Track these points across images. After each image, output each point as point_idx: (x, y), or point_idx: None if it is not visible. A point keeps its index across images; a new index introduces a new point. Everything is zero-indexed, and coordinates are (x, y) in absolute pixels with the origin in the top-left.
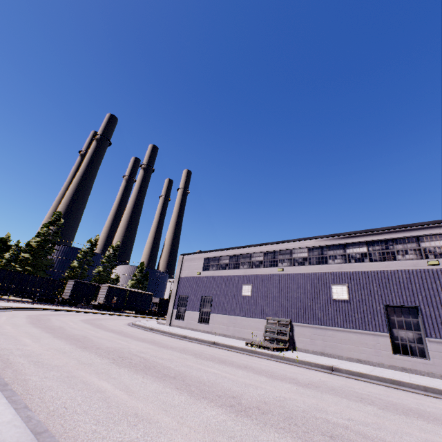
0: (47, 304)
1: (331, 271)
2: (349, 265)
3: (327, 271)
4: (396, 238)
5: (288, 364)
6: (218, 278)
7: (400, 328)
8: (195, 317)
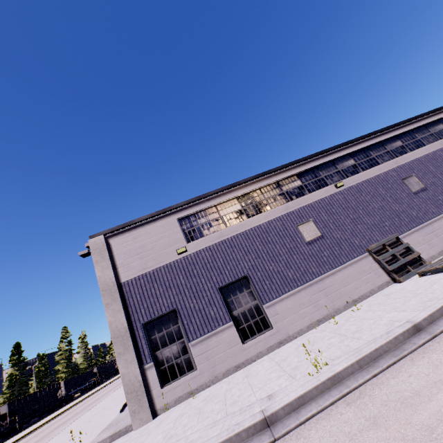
0: None
1: (390, 168)
2: (401, 158)
3: (388, 169)
4: (413, 129)
5: None
6: (239, 239)
7: None
8: (229, 337)
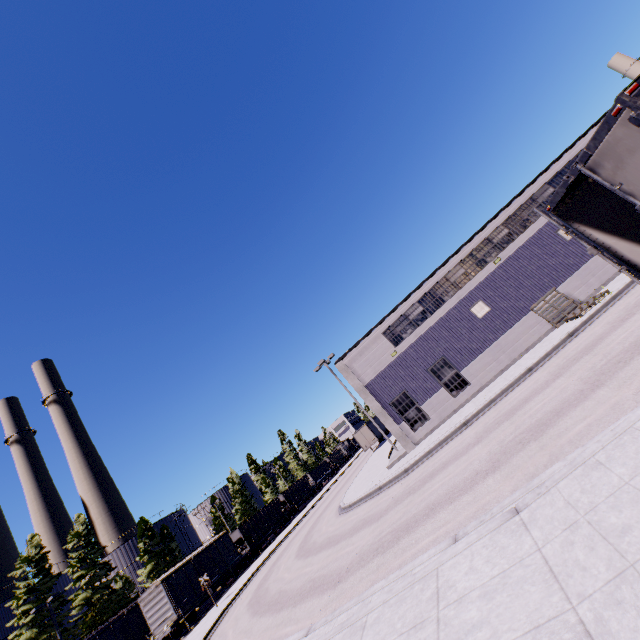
0: None
1: (543, 224)
2: None
3: (541, 226)
4: (565, 166)
5: None
6: (430, 333)
7: None
8: (444, 397)
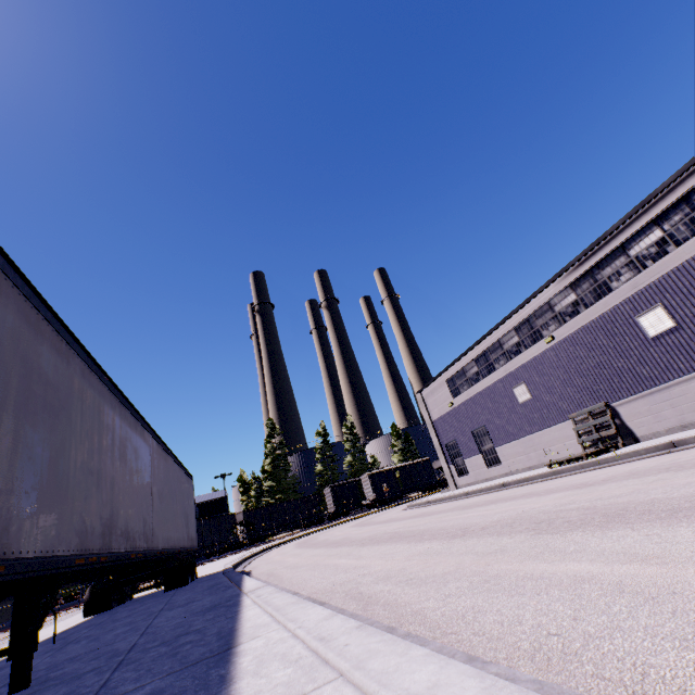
0: (317, 526)
1: (622, 298)
2: (646, 273)
3: (618, 302)
4: None
5: (603, 468)
6: (477, 398)
7: None
8: (480, 462)
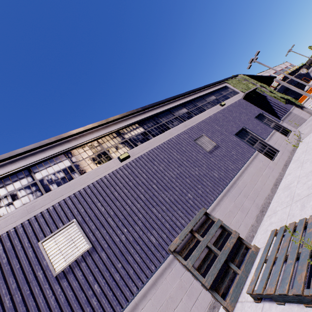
0: None
1: (181, 131)
2: (189, 121)
3: (179, 132)
4: (194, 99)
5: None
6: None
7: (253, 145)
8: None
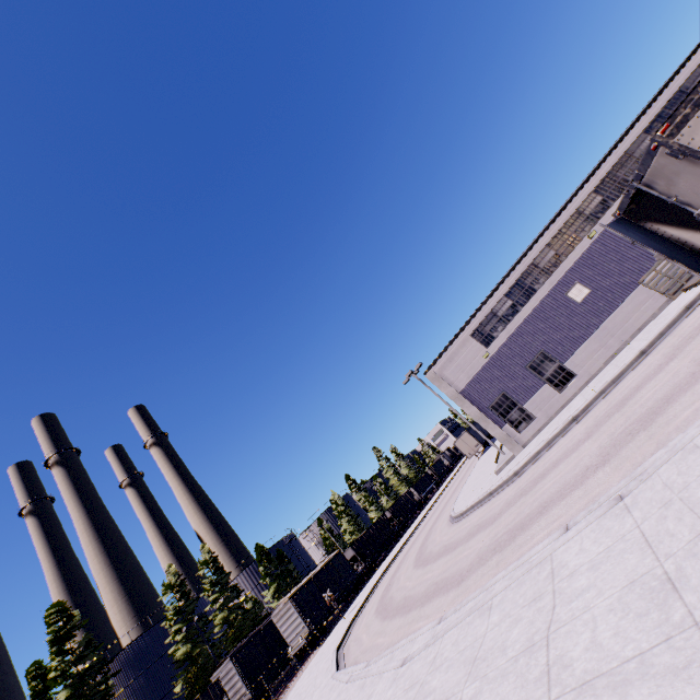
0: None
1: None
2: None
3: None
4: (664, 106)
5: None
6: (523, 327)
7: None
8: (548, 393)
